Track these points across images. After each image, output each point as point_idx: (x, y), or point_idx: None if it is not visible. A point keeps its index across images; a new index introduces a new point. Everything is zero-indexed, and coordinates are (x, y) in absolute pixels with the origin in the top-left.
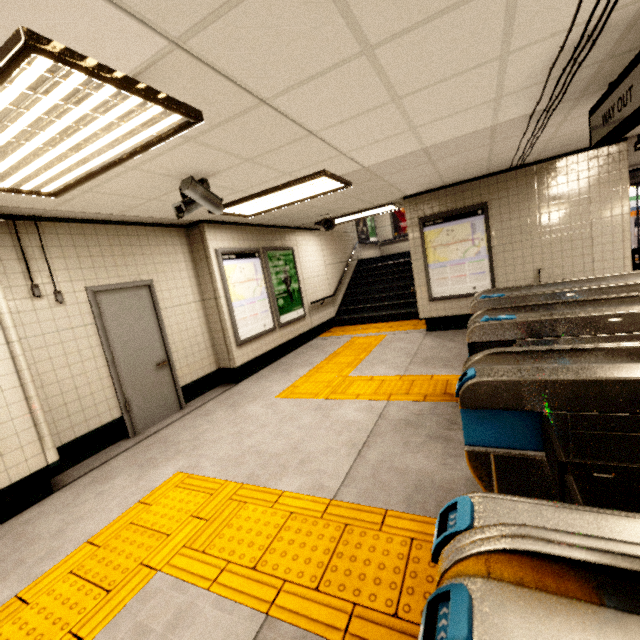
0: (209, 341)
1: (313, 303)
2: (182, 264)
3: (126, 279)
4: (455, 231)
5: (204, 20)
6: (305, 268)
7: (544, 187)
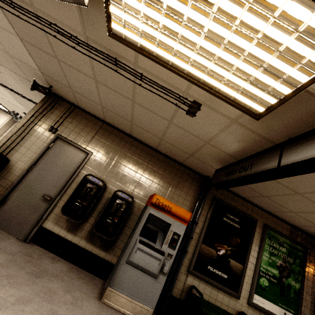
0: None
1: None
2: None
3: None
4: None
5: None
6: None
7: None
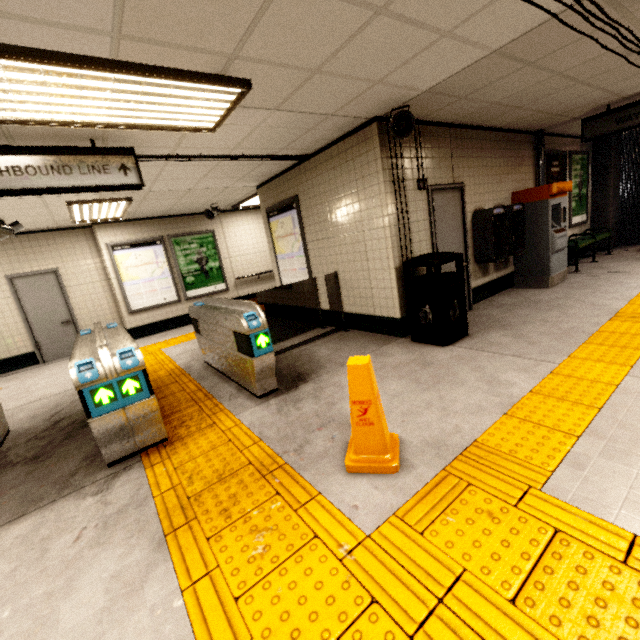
0: (115, 308)
1: (238, 279)
2: (88, 254)
3: (37, 268)
4: (284, 224)
5: None
6: (234, 247)
7: (328, 180)
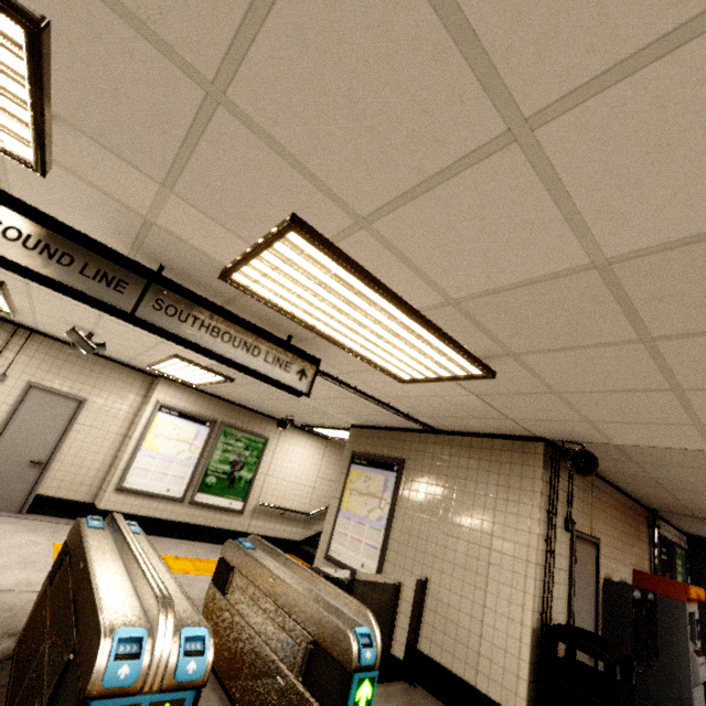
0: (105, 473)
1: (262, 504)
2: (130, 401)
3: (67, 389)
4: (371, 480)
5: None
6: (278, 465)
7: (456, 465)
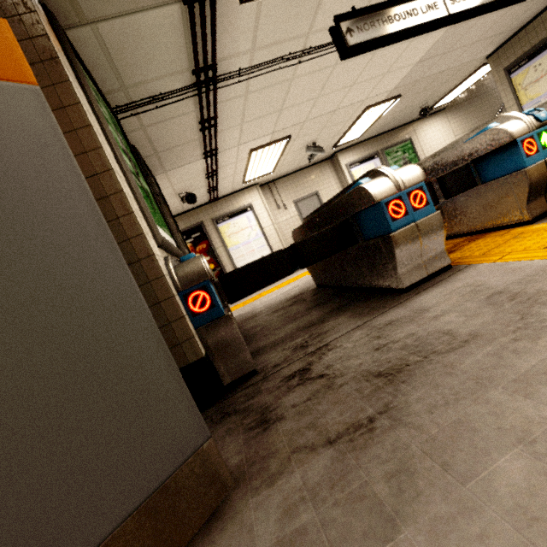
0: None
1: None
2: (331, 178)
3: (306, 194)
4: (542, 64)
5: (274, 128)
6: (427, 148)
7: None
